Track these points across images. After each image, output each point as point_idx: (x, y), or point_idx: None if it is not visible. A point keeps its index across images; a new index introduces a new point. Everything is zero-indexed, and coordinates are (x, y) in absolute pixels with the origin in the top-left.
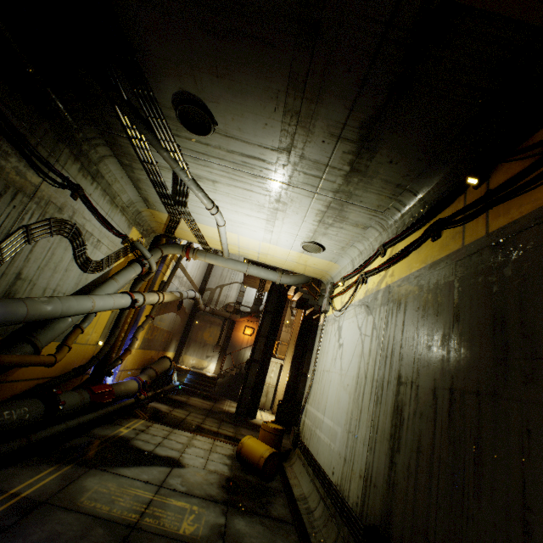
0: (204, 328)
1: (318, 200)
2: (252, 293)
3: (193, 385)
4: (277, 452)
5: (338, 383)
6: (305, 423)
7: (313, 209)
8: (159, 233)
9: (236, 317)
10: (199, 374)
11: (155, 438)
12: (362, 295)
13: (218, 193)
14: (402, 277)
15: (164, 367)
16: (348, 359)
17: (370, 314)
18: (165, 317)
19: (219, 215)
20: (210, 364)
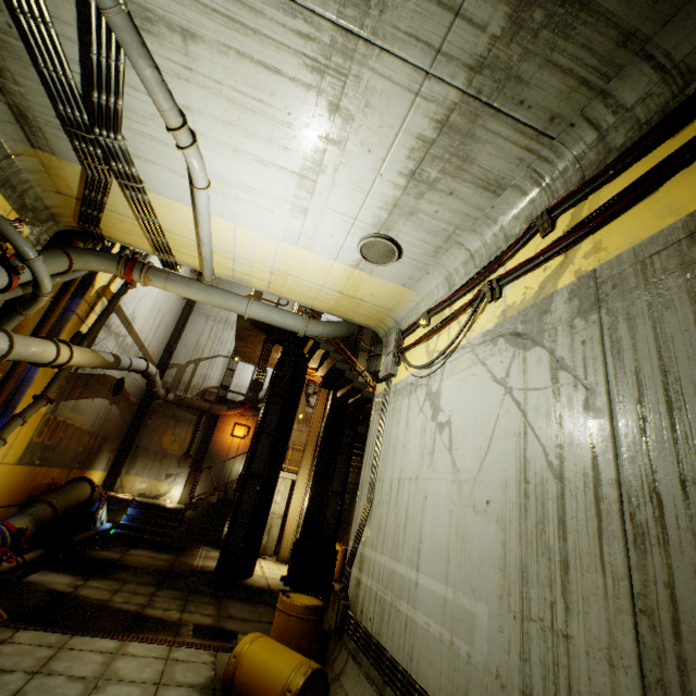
0: (163, 429)
1: (427, 102)
2: (247, 372)
3: (139, 527)
4: (319, 669)
5: (454, 501)
6: (361, 585)
7: (407, 136)
8: (68, 227)
9: (220, 409)
10: (152, 506)
11: (3, 680)
12: (493, 321)
13: (196, 85)
14: (647, 238)
15: (75, 498)
16: (475, 447)
17: (533, 345)
18: (84, 406)
19: (196, 153)
20: (173, 488)
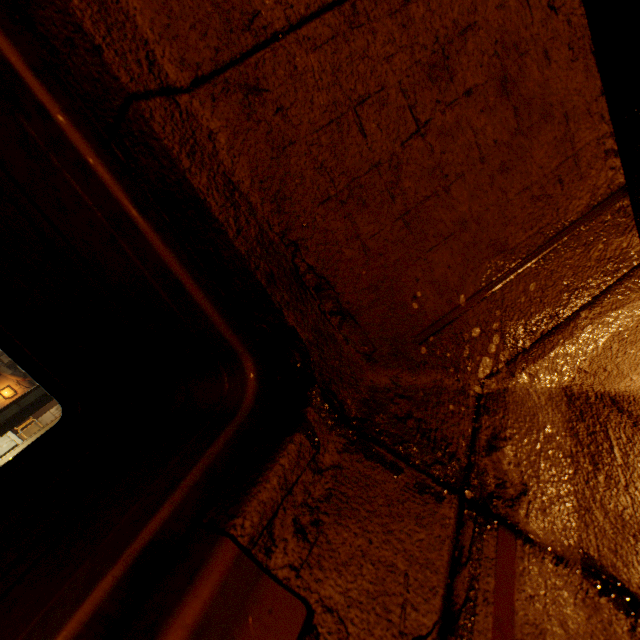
0: None
1: None
2: None
3: None
4: None
5: None
6: None
7: None
8: None
9: (5, 371)
10: None
11: None
12: None
13: None
14: None
15: None
16: None
17: None
18: None
19: None
20: None
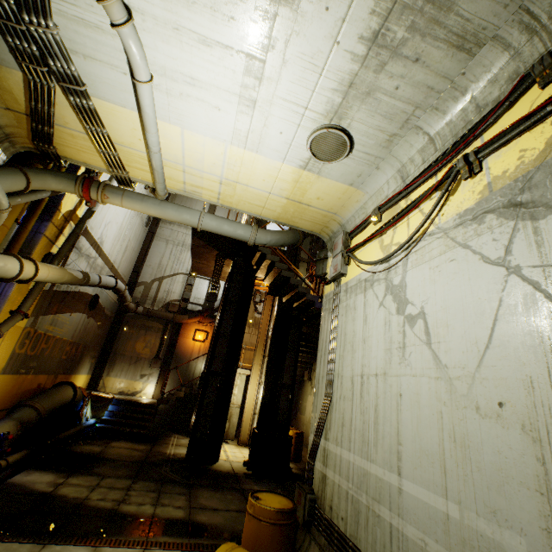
0: (136, 337)
1: None
2: (203, 286)
3: (118, 421)
4: None
5: (444, 400)
6: (327, 481)
7: None
8: (25, 148)
9: (182, 318)
10: (129, 403)
11: None
12: (473, 198)
13: None
14: None
15: (58, 401)
16: (468, 339)
17: (549, 211)
18: (63, 319)
19: (133, 34)
20: (147, 386)
